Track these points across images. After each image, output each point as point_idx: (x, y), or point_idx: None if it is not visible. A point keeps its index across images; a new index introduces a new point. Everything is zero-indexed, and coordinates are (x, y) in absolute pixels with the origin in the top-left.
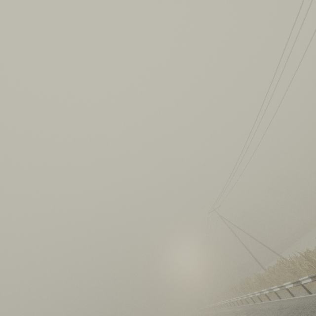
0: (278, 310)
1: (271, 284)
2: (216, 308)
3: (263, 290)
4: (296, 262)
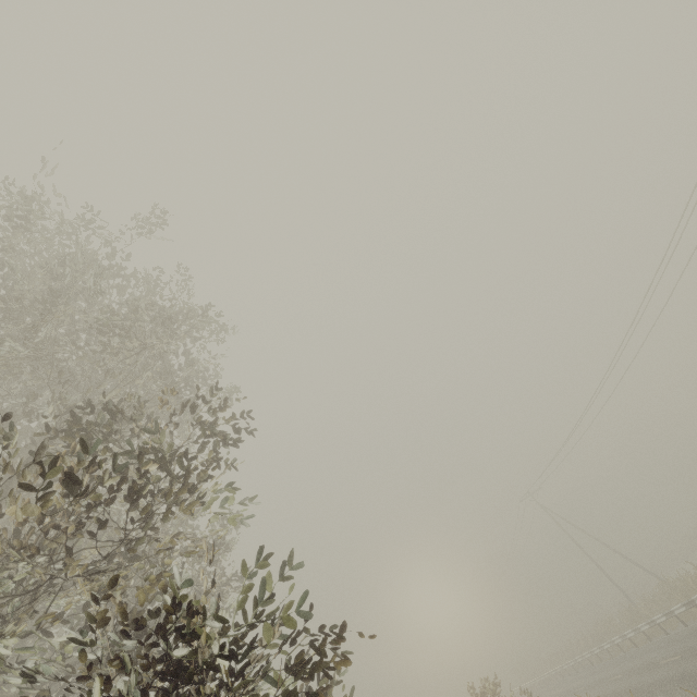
0: (667, 643)
1: None
2: (542, 687)
3: (640, 625)
4: (687, 579)
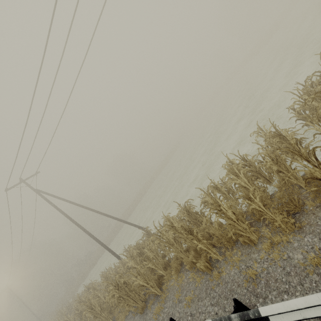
0: None
1: (130, 276)
2: None
3: None
4: (222, 205)
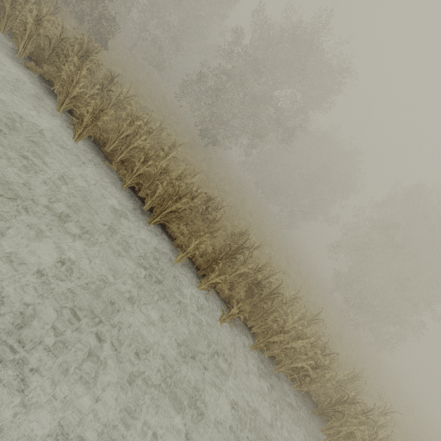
0: None
1: None
2: None
3: None
4: None
